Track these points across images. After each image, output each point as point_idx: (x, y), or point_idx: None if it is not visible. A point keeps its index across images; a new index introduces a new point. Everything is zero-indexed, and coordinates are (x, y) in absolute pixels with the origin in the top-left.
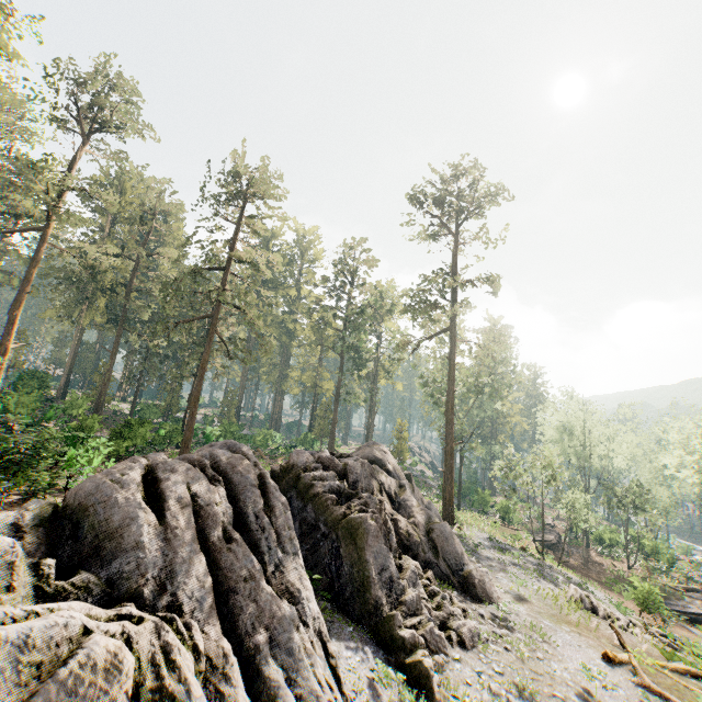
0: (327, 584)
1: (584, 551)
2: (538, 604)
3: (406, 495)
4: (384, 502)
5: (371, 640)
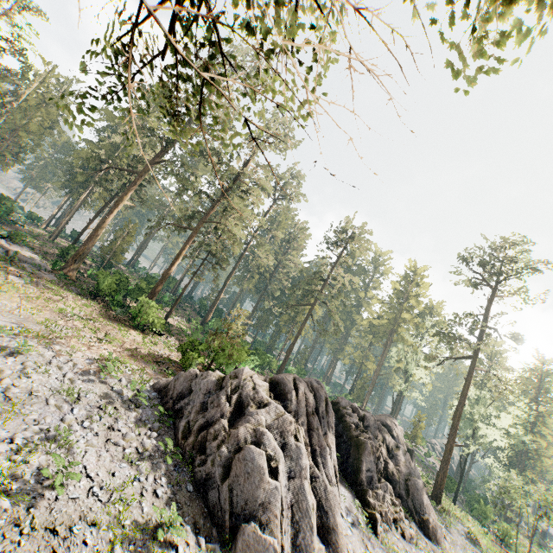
0: (340, 462)
1: None
2: None
3: (398, 452)
4: (381, 447)
5: (354, 495)
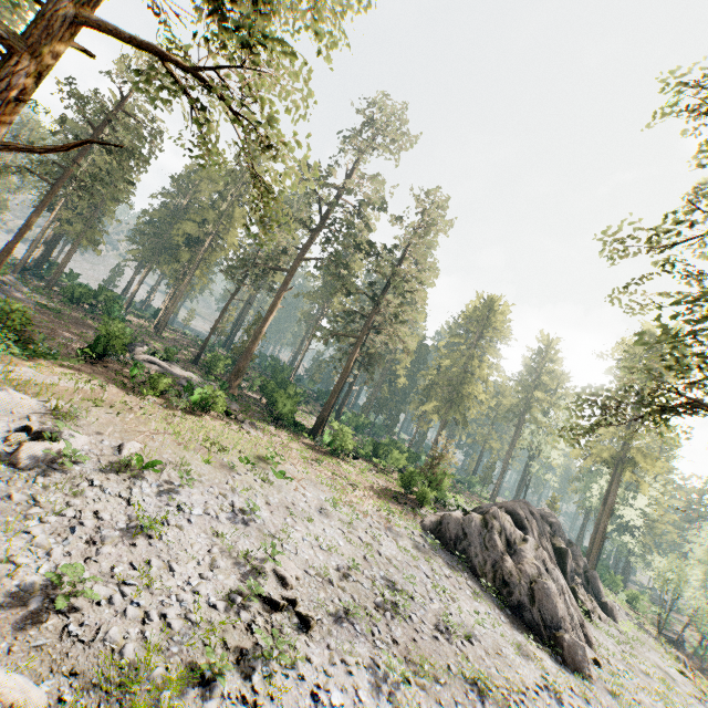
0: None
1: (701, 656)
2: (644, 639)
3: (573, 548)
4: None
5: None
